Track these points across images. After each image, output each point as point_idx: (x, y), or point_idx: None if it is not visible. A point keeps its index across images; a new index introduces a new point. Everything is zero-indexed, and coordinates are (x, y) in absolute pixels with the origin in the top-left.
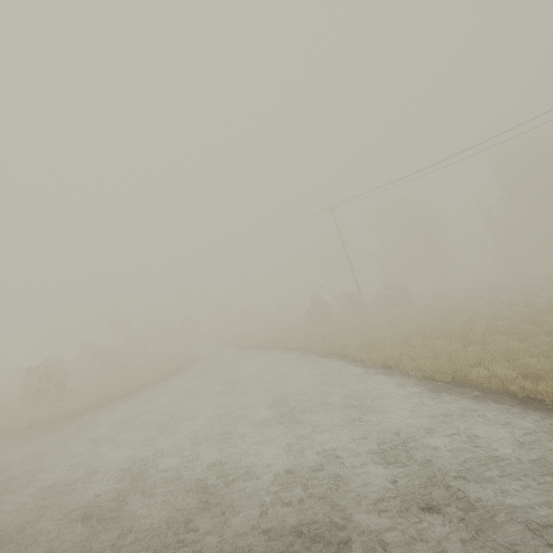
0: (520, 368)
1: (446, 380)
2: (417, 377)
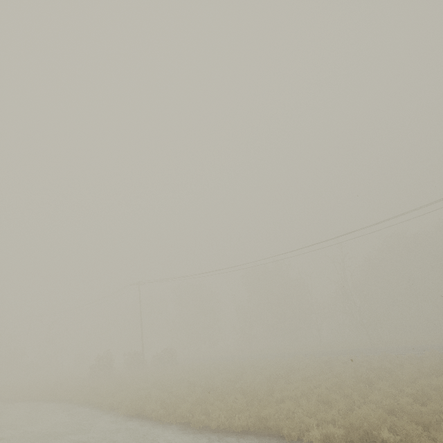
0: (163, 402)
1: (134, 414)
2: (123, 414)
